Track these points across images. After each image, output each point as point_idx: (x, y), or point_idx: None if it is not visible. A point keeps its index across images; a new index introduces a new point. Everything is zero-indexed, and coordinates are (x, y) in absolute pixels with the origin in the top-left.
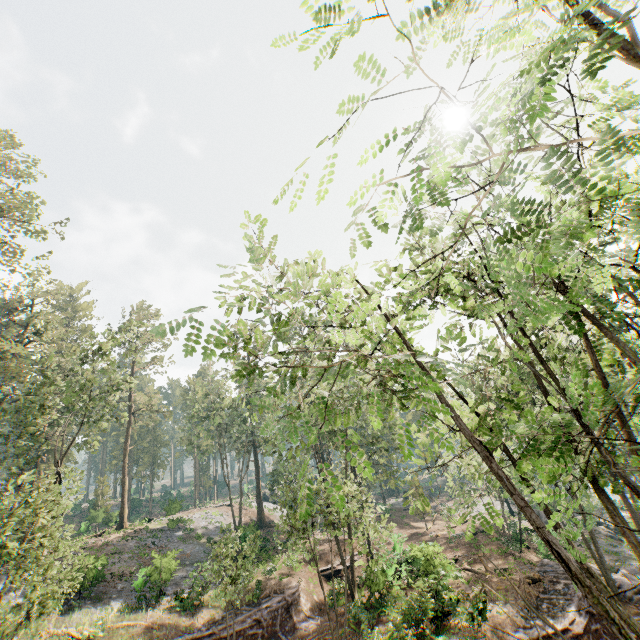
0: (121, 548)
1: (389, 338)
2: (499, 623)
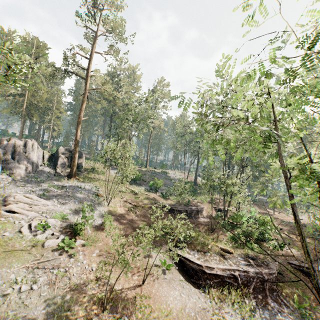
0: (146, 173)
1: (269, 115)
2: (288, 254)
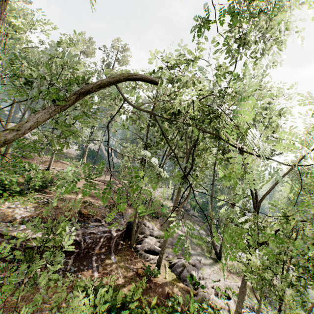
0: None
1: None
2: None
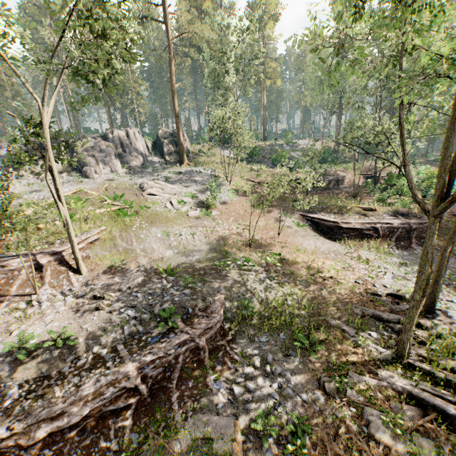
0: (264, 148)
1: None
2: (455, 207)
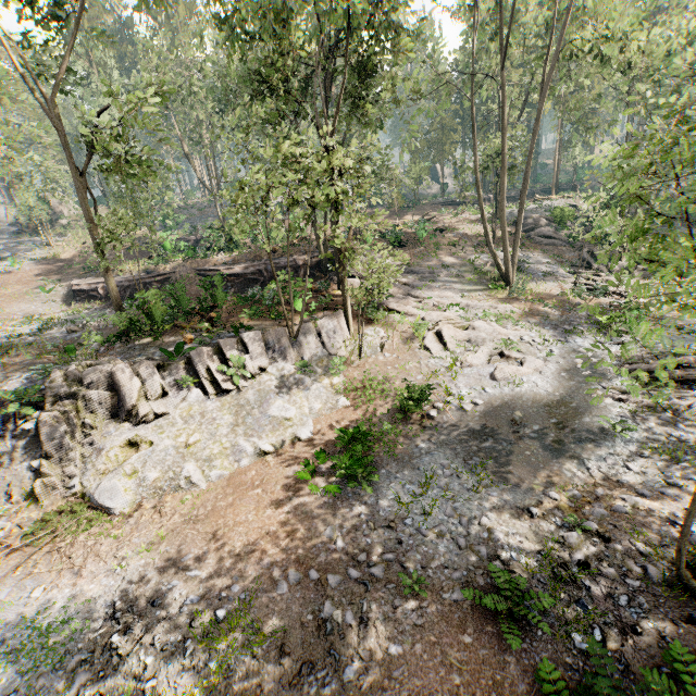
0: (198, 206)
1: None
2: (205, 261)
